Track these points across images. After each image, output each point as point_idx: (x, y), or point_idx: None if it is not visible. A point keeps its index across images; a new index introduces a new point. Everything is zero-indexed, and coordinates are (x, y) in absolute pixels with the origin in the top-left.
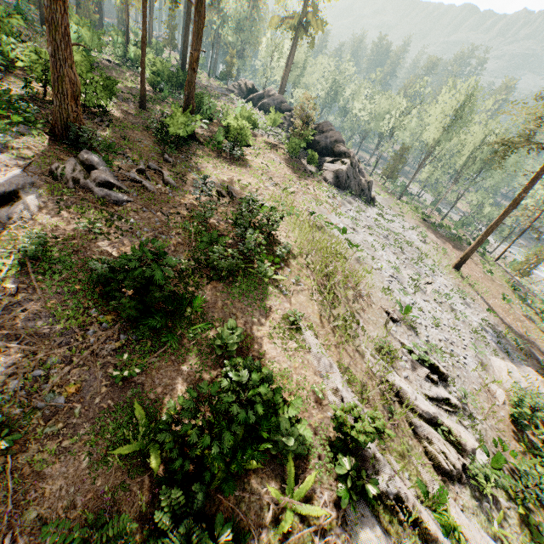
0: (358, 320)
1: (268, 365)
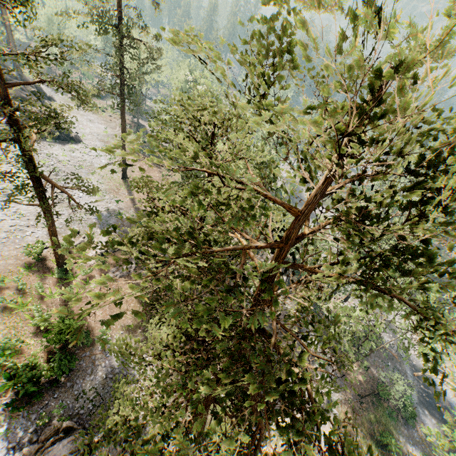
0: None
1: None
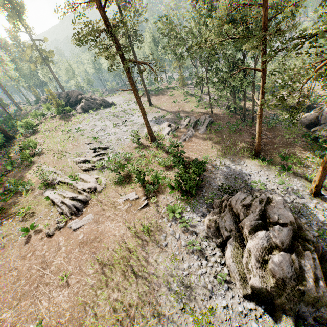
0: (68, 152)
1: (27, 179)
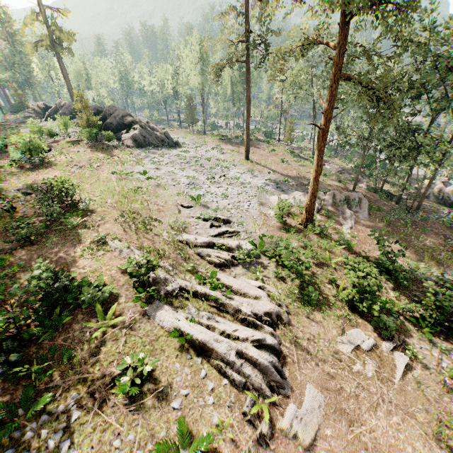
0: (155, 219)
1: (81, 271)
